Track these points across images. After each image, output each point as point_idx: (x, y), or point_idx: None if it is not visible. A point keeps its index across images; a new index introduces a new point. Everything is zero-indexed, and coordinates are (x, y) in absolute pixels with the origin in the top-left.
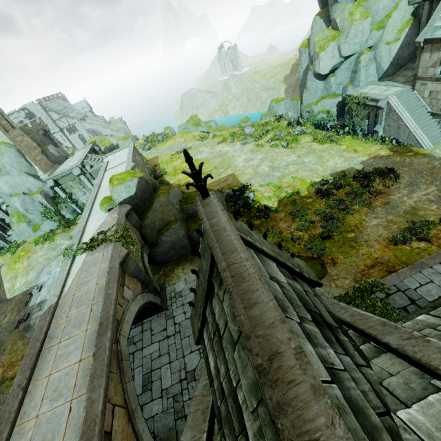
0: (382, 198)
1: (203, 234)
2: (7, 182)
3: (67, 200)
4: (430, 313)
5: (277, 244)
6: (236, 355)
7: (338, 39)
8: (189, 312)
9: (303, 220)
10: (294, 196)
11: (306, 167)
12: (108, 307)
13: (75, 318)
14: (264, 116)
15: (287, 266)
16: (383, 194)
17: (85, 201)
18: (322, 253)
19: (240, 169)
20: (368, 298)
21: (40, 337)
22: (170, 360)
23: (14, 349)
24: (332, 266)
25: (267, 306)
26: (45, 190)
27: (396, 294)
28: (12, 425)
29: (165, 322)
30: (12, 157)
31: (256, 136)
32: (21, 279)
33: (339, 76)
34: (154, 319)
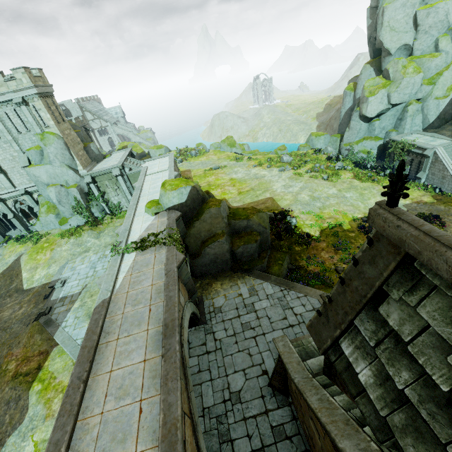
0: None
1: (375, 242)
2: (48, 172)
3: (99, 199)
4: None
5: (320, 273)
6: (451, 359)
7: (389, 88)
8: (230, 329)
9: (347, 253)
10: (336, 228)
11: (348, 202)
12: (172, 309)
13: (132, 315)
14: (303, 147)
15: None
16: None
17: (116, 202)
18: None
19: (279, 194)
20: None
21: (96, 330)
22: (211, 377)
23: (30, 343)
24: None
25: None
26: (81, 185)
27: None
28: (75, 418)
29: (204, 336)
30: (58, 148)
31: (295, 165)
32: (41, 271)
33: (384, 121)
34: (191, 331)
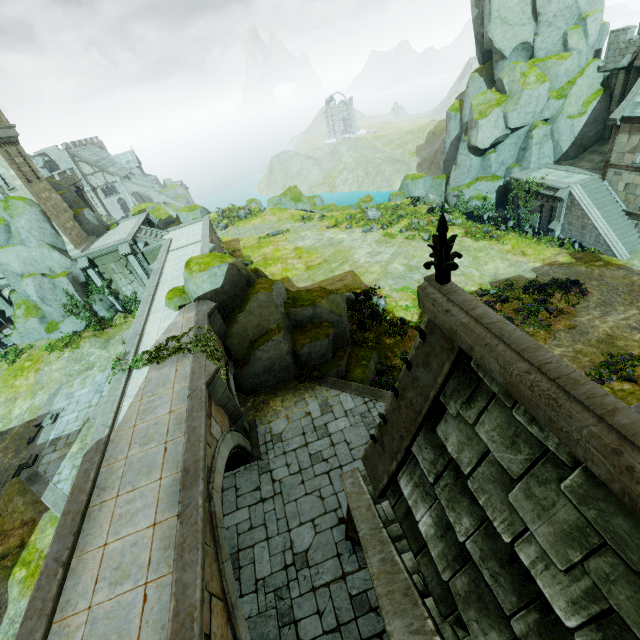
0: (566, 319)
1: (427, 334)
2: (20, 256)
3: (103, 290)
4: None
5: None
6: (513, 497)
7: (505, 105)
8: (294, 464)
9: None
10: None
11: (457, 270)
12: (195, 446)
13: (140, 460)
14: (395, 196)
15: None
16: (566, 314)
17: (130, 293)
18: None
19: (363, 265)
20: None
21: (85, 486)
22: (268, 534)
23: (8, 510)
24: None
25: (635, 413)
26: (73, 272)
27: None
28: (48, 620)
29: (258, 477)
30: (33, 220)
31: (384, 223)
32: (22, 402)
33: (502, 152)
34: (239, 472)
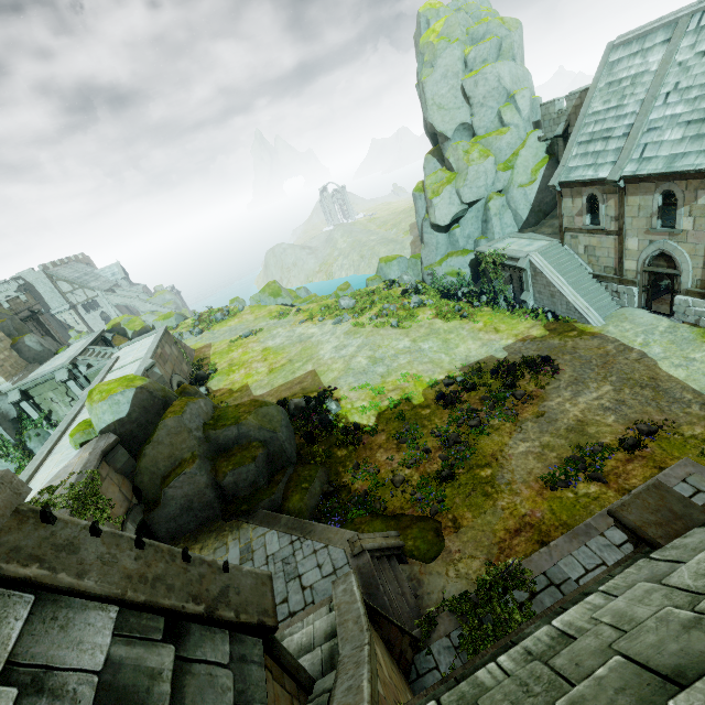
0: (534, 405)
1: None
2: None
3: (41, 423)
4: (442, 697)
5: (369, 492)
6: None
7: (455, 182)
8: None
9: (414, 447)
10: (402, 405)
11: (425, 357)
12: None
13: None
14: (371, 281)
15: (159, 607)
16: (535, 399)
17: None
18: (437, 509)
19: (326, 362)
20: (499, 603)
21: None
22: None
23: None
24: (453, 533)
25: None
26: (2, 408)
27: (546, 592)
28: None
29: None
30: None
31: (356, 311)
32: None
33: (466, 226)
34: None
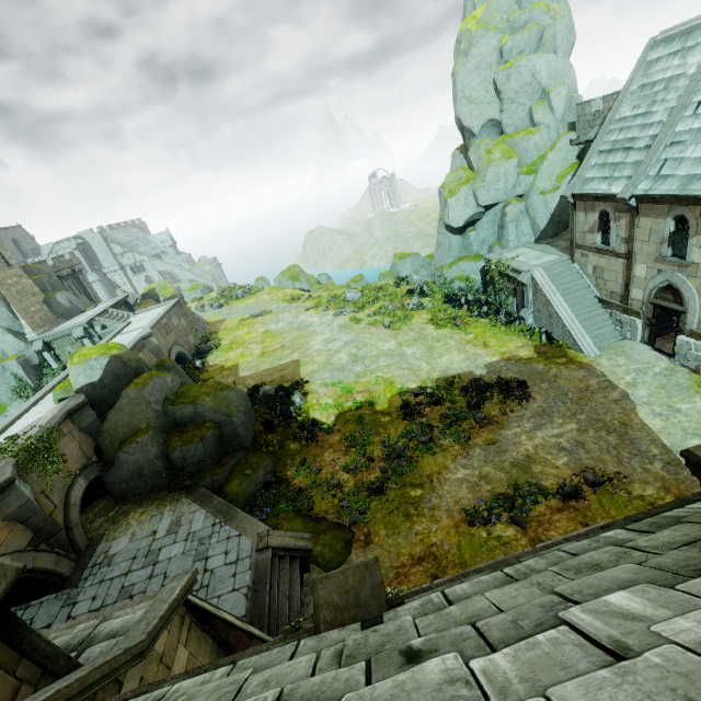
0: (490, 431)
1: None
2: None
3: (59, 373)
4: None
5: (303, 490)
6: None
7: (473, 183)
8: (100, 598)
9: (360, 453)
10: (364, 408)
11: (405, 363)
12: None
13: None
14: (383, 276)
15: None
16: (494, 425)
17: None
18: (356, 520)
19: (312, 353)
20: None
21: None
22: None
23: None
24: (362, 547)
25: None
26: (27, 355)
27: None
28: None
29: (59, 610)
30: None
31: (358, 305)
32: None
33: (481, 230)
34: (47, 601)
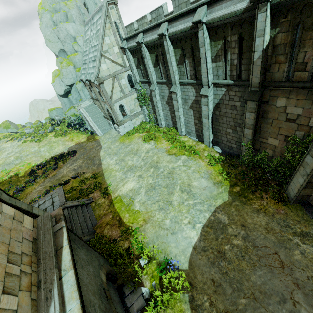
0: (56, 171)
1: None
2: None
3: None
4: None
5: None
6: None
7: (60, 76)
8: None
9: None
10: (13, 177)
11: (39, 154)
12: None
13: None
14: (45, 119)
15: None
16: (58, 168)
17: None
18: None
19: None
20: None
21: None
22: None
23: None
24: None
25: None
26: None
27: None
28: None
29: None
30: None
31: (29, 134)
32: None
33: (74, 95)
34: None
